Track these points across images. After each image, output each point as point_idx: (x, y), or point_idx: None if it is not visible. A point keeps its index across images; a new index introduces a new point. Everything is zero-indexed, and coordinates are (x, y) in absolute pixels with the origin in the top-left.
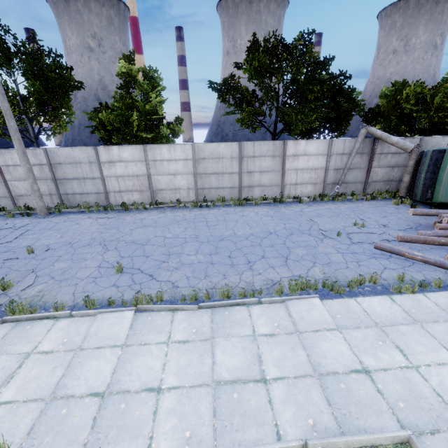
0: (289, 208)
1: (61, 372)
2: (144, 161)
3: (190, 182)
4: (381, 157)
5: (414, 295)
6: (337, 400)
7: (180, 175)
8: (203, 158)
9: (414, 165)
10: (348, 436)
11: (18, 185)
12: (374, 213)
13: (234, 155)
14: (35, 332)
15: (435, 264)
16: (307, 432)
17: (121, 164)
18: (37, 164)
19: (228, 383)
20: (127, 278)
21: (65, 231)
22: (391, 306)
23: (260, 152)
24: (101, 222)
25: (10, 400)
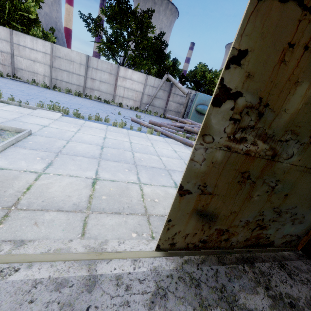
0: (109, 106)
1: None
2: (9, 42)
3: (46, 71)
4: (174, 96)
5: (122, 129)
6: (9, 124)
7: (39, 63)
8: (59, 57)
9: (187, 103)
10: None
11: None
12: (156, 119)
13: (83, 63)
14: None
15: (150, 127)
16: None
17: None
18: None
19: None
20: None
21: None
22: (102, 126)
23: (102, 68)
24: None
25: None
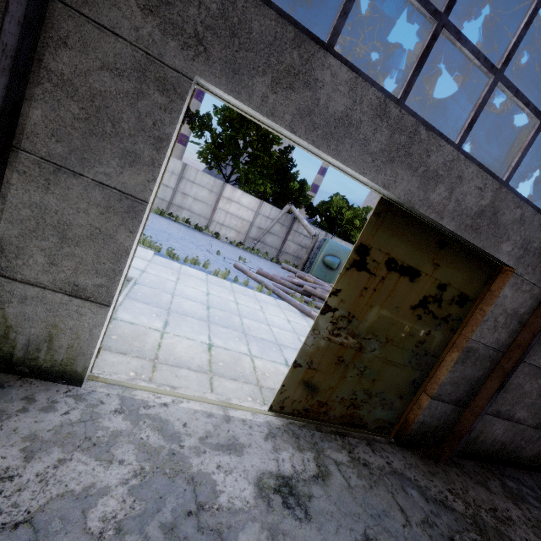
0: (202, 235)
1: None
2: None
3: None
4: (296, 235)
5: (224, 280)
6: None
7: None
8: None
9: (313, 248)
10: None
11: None
12: (265, 265)
13: (176, 172)
14: None
15: (259, 281)
16: None
17: None
18: None
19: None
20: None
21: None
22: (201, 275)
23: (201, 182)
24: None
25: None
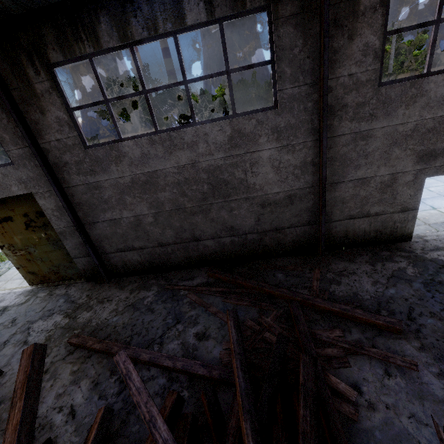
0: None
1: None
2: None
3: None
4: None
5: None
6: None
7: None
8: None
9: None
10: None
11: None
12: None
13: None
14: None
15: None
16: None
17: None
18: None
19: None
20: None
21: None
22: None
23: None
24: None
25: None
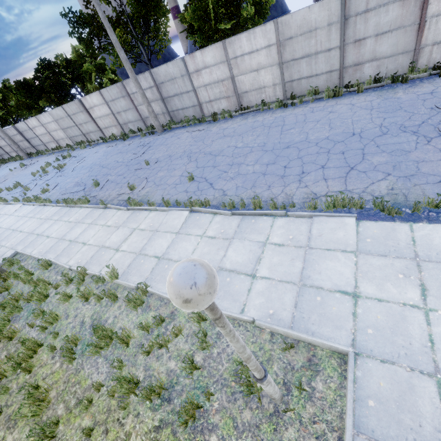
0: (411, 91)
1: (145, 242)
2: (225, 61)
3: (275, 76)
4: None
5: None
6: (305, 306)
7: (264, 69)
8: (289, 38)
9: None
10: (289, 330)
11: (143, 109)
12: None
13: (333, 19)
14: (140, 218)
15: None
16: (264, 316)
17: (206, 70)
18: (149, 88)
19: (227, 271)
20: (194, 185)
21: (169, 146)
22: None
23: None
24: (194, 135)
25: (124, 250)
